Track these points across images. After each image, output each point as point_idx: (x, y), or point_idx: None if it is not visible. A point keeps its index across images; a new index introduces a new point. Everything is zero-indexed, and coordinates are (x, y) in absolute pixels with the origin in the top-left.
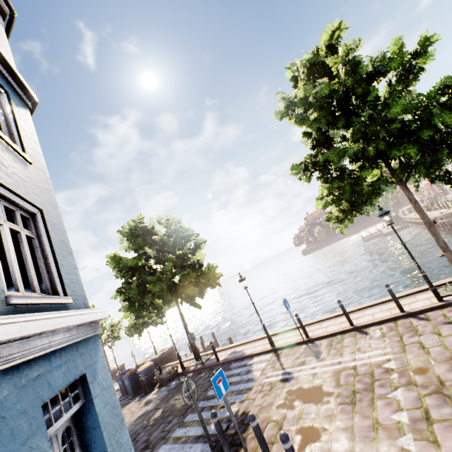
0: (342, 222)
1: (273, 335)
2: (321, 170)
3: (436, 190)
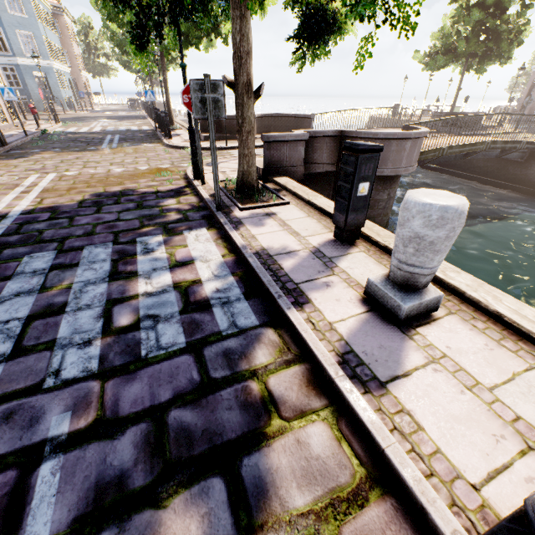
0: None
1: None
2: None
3: None
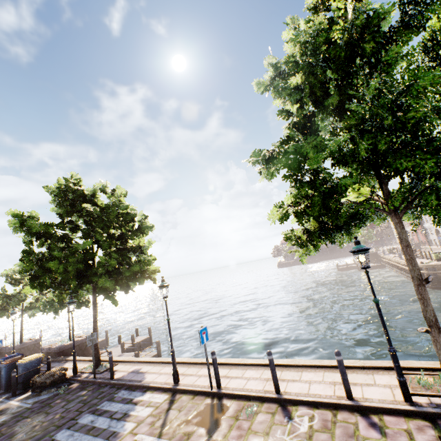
0: (303, 247)
1: (189, 363)
2: (290, 167)
3: (421, 238)
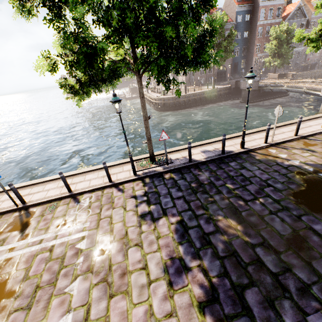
0: (77, 95)
1: None
2: (51, 9)
3: None
